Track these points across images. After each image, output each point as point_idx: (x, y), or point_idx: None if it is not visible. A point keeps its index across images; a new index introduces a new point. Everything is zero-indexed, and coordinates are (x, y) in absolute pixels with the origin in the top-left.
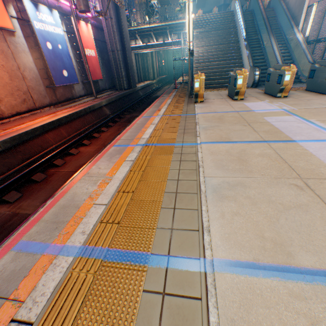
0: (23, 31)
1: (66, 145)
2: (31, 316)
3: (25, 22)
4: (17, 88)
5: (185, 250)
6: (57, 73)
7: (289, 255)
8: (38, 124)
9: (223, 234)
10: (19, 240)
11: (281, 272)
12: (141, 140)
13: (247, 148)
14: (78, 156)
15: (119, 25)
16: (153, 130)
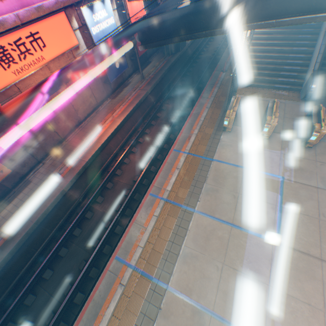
0: (84, 39)
1: (122, 157)
2: (124, 283)
3: (84, 26)
4: (86, 95)
5: (163, 279)
6: (111, 70)
7: (191, 294)
8: (104, 137)
9: (176, 279)
10: (116, 254)
11: (185, 297)
12: (165, 192)
13: (217, 228)
14: (129, 166)
15: None
16: (175, 180)
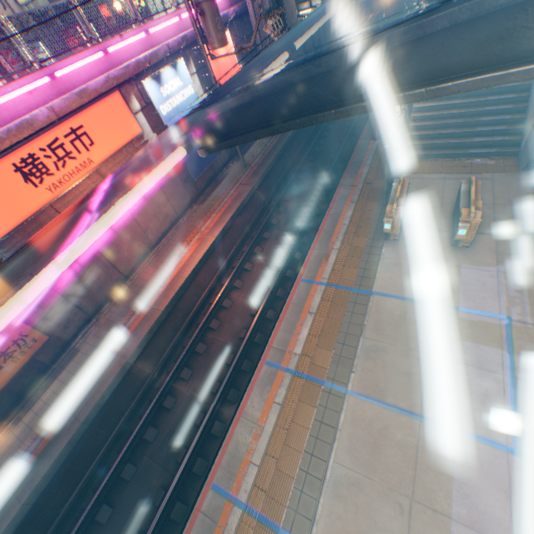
0: (150, 123)
1: (218, 297)
2: None
3: (150, 106)
4: (158, 205)
5: (299, 532)
6: (194, 162)
7: None
8: (188, 267)
9: (324, 531)
10: (212, 480)
11: None
12: (292, 358)
13: (392, 424)
14: (231, 311)
15: (277, 1)
16: (307, 334)
